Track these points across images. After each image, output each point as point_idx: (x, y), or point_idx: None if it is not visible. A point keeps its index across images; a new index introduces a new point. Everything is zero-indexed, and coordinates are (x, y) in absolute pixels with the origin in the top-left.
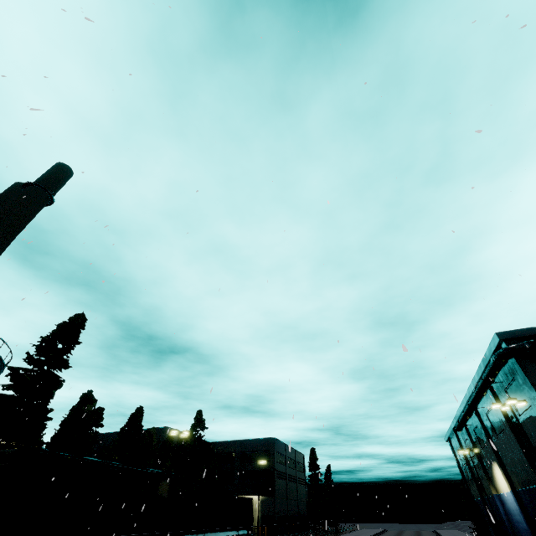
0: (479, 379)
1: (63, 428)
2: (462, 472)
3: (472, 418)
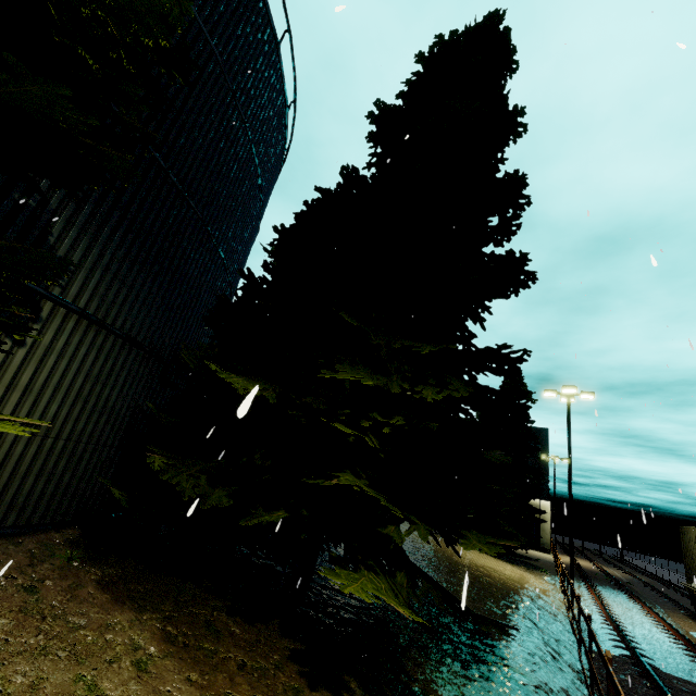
0: None
1: None
2: None
3: None
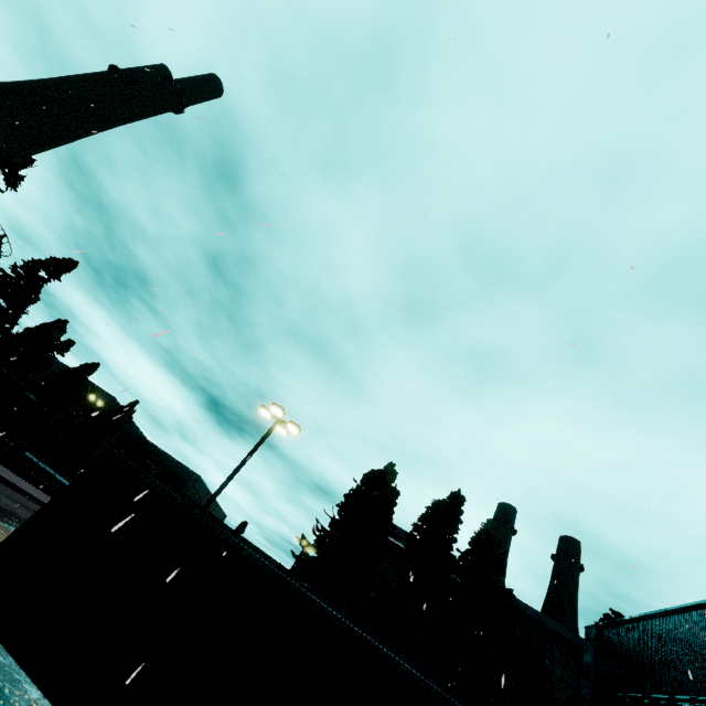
0: None
1: (25, 333)
2: None
3: None
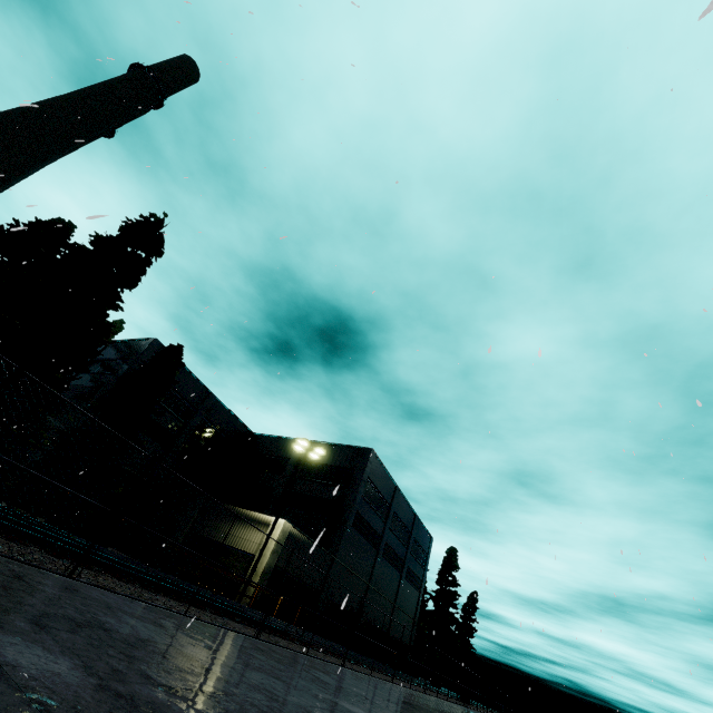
0: None
1: None
2: None
3: None
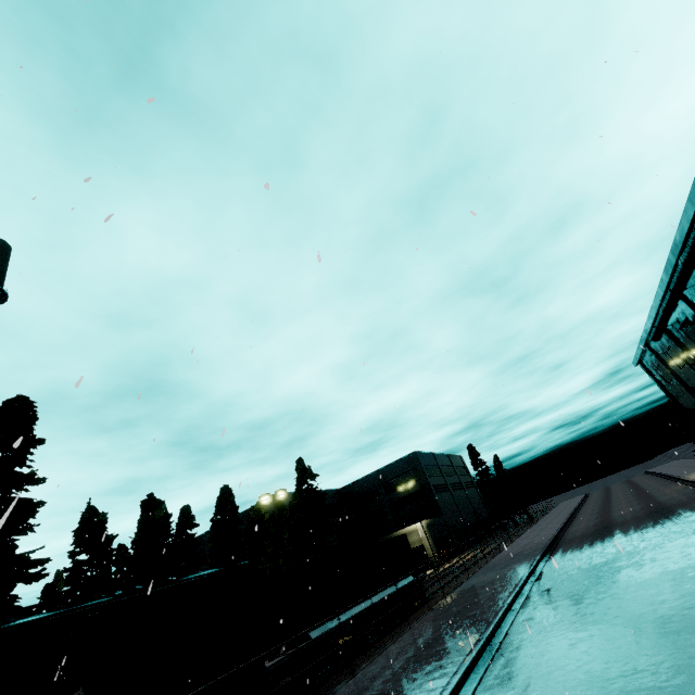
0: (685, 239)
1: (136, 550)
2: (669, 393)
3: (676, 312)
